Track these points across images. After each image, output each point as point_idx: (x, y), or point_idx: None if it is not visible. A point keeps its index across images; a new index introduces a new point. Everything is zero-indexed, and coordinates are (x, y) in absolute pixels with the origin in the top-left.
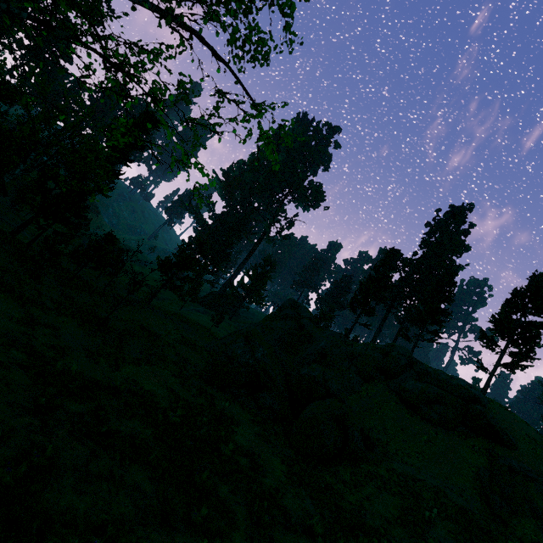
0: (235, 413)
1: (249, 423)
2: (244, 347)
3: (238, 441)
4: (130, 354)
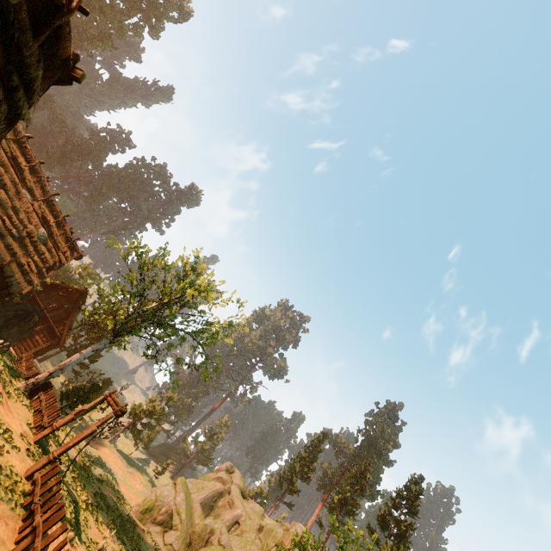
0: (146, 540)
1: (152, 549)
2: (171, 490)
3: (142, 548)
4: (94, 474)
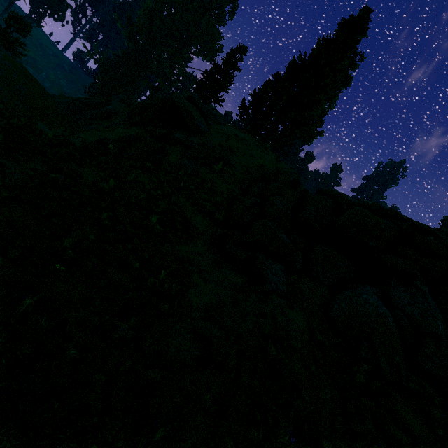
0: None
1: None
2: None
3: None
4: None
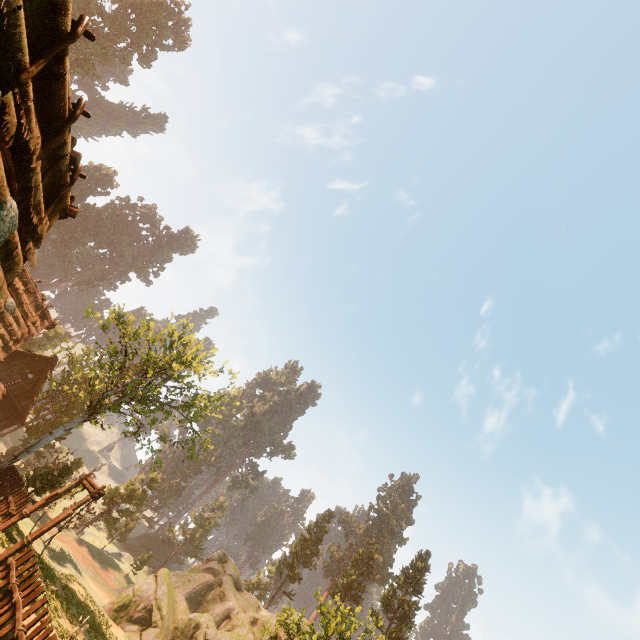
0: (120, 639)
1: None
2: (151, 583)
3: None
4: (60, 570)
